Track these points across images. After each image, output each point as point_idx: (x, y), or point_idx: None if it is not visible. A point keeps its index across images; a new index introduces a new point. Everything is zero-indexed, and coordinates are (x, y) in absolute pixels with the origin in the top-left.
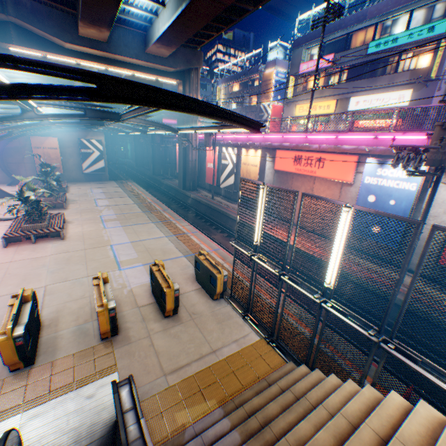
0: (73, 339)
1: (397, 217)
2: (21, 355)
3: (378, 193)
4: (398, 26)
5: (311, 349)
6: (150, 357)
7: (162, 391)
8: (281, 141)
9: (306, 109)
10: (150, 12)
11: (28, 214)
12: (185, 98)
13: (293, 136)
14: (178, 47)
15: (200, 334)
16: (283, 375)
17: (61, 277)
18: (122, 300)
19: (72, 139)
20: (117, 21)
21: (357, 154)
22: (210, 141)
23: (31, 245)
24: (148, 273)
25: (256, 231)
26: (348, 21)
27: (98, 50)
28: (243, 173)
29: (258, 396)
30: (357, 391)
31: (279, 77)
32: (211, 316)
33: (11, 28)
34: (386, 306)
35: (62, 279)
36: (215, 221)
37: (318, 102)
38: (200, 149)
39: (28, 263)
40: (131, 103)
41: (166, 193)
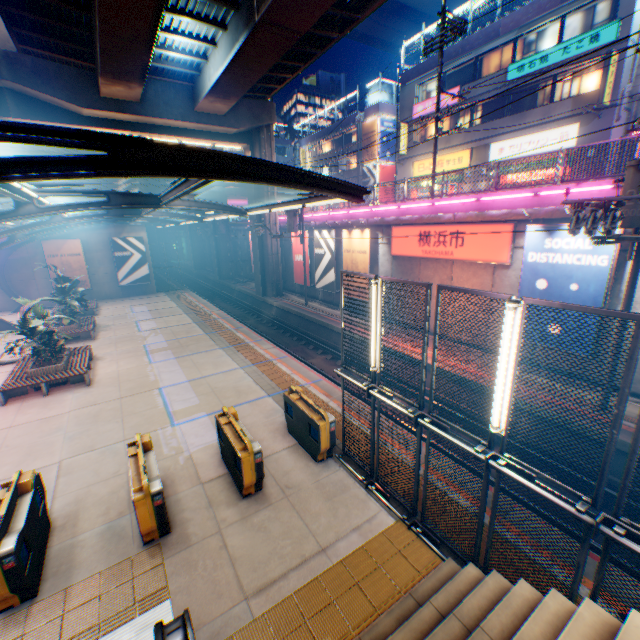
0: (100, 546)
1: (600, 310)
2: (14, 585)
3: (551, 275)
4: (546, 40)
5: (480, 536)
6: (222, 568)
7: (243, 629)
8: (397, 213)
9: (429, 166)
10: (196, 56)
11: (36, 353)
12: (244, 160)
13: (414, 204)
14: (239, 99)
15: (299, 522)
16: (440, 585)
17: (85, 444)
18: (176, 475)
19: (102, 240)
20: (152, 72)
21: (511, 221)
22: (295, 223)
23: (41, 399)
24: (215, 427)
25: (371, 350)
26: (475, 41)
27: (129, 114)
28: (347, 265)
29: (401, 629)
30: (569, 610)
31: (386, 126)
32: (315, 488)
33: (7, 95)
34: (600, 460)
35: (85, 447)
36: (313, 337)
37: (444, 155)
38: (282, 236)
39: (35, 426)
40: (162, 174)
41: (239, 303)
